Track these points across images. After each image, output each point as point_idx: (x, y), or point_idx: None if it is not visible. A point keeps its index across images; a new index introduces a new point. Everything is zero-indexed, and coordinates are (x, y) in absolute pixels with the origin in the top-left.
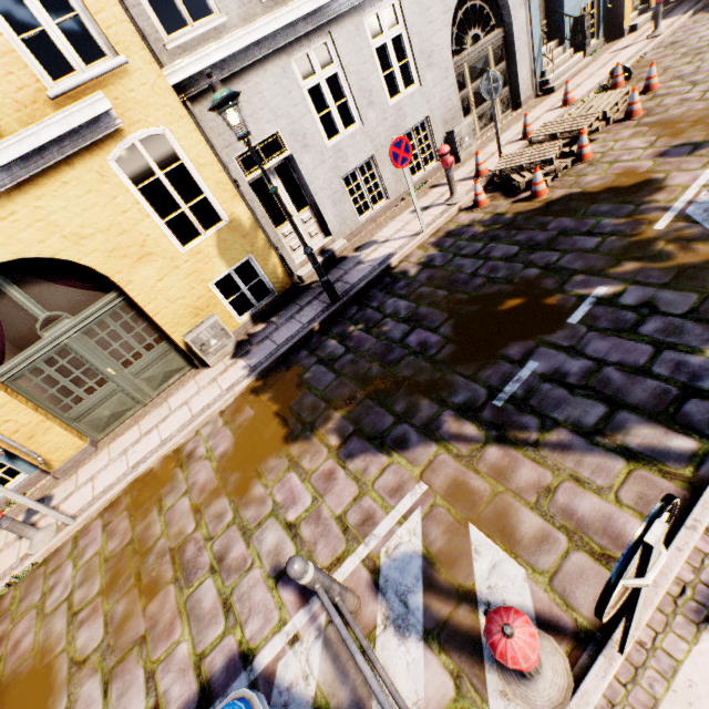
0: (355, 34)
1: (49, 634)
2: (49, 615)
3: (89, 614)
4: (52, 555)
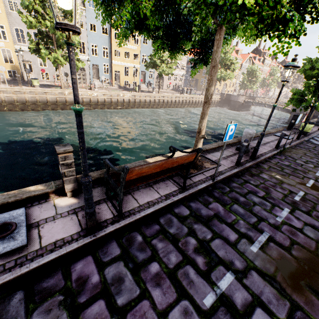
0: None
1: None
2: None
3: None
4: None
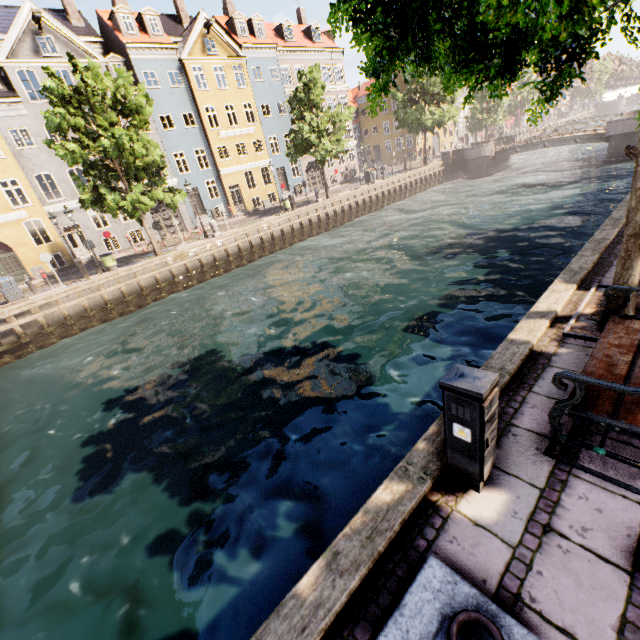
0: None
1: None
2: None
3: None
4: None
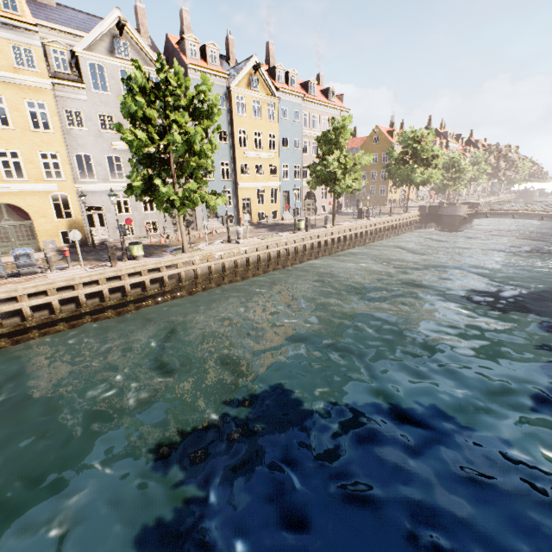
0: None
1: None
2: None
3: None
4: None
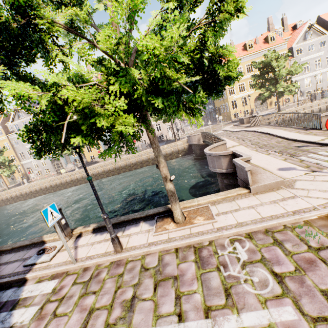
0: (38, 161)
1: None
2: None
3: None
4: None
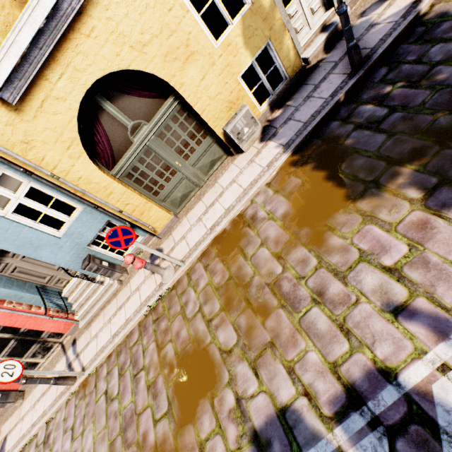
0: None
1: (196, 331)
2: (191, 319)
3: (219, 322)
4: (177, 284)
